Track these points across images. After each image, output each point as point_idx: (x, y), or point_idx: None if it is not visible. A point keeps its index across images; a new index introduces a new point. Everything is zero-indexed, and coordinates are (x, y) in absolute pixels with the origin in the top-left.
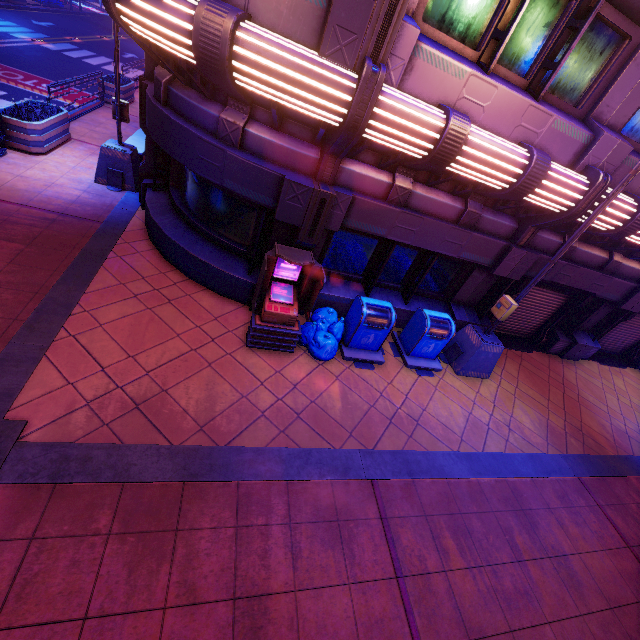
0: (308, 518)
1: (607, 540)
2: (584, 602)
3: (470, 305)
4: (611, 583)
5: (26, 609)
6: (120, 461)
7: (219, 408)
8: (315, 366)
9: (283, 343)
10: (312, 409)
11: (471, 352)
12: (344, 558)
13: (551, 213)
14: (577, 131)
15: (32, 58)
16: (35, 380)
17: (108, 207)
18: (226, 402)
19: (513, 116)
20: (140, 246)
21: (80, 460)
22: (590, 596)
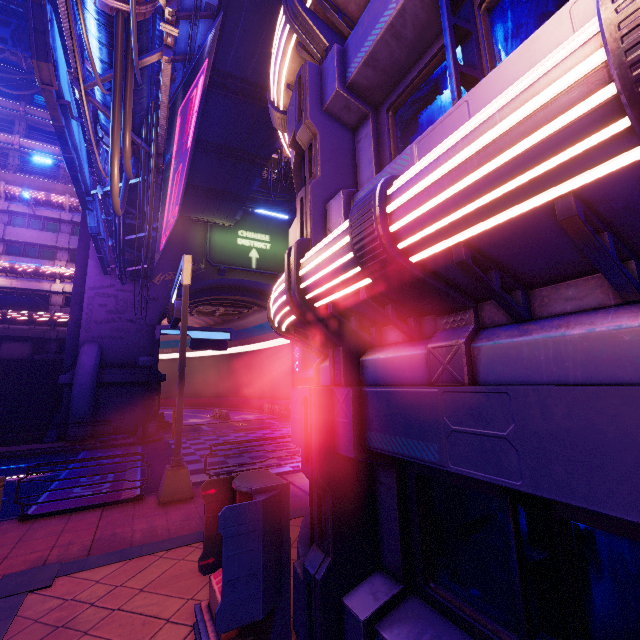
0: None
1: None
2: None
3: None
4: None
5: None
6: None
7: None
8: None
9: None
10: None
11: None
12: None
13: None
14: None
15: None
16: (102, 568)
17: None
18: None
19: None
20: None
21: None
22: None
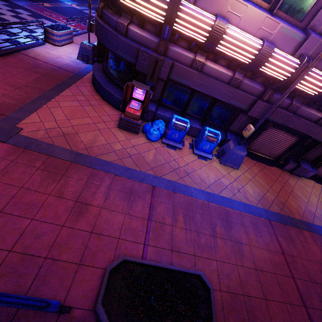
0: (118, 189)
1: (271, 247)
2: (241, 261)
3: (238, 134)
4: (262, 261)
5: (4, 178)
6: (50, 149)
7: (96, 144)
8: (146, 142)
9: (133, 128)
10: (137, 156)
11: (228, 152)
12: (127, 206)
13: (279, 81)
14: (295, 33)
15: (69, 11)
16: (30, 118)
17: (79, 68)
18: (100, 143)
19: (257, 23)
20: (87, 84)
21: (36, 144)
22: (246, 261)
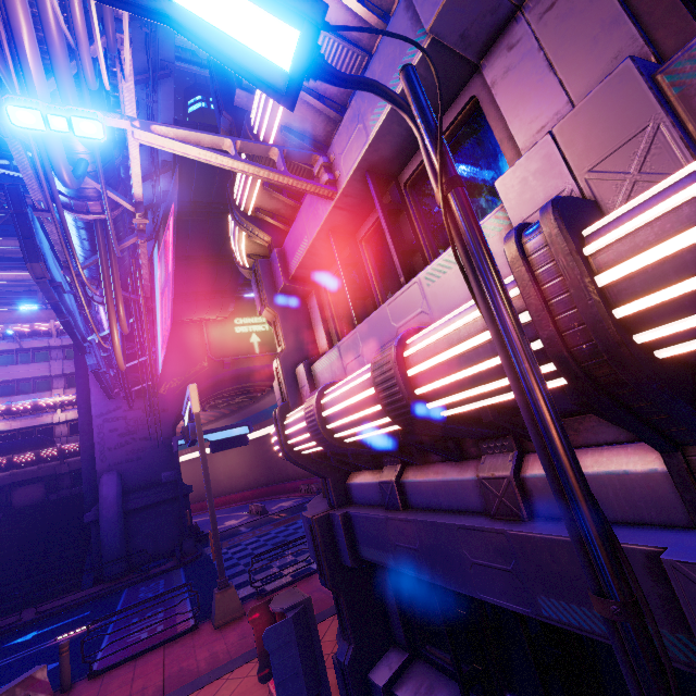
0: None
1: None
2: None
3: None
4: None
5: None
6: None
7: None
8: None
9: None
10: None
11: None
12: None
13: None
14: None
15: None
16: None
17: None
18: None
19: (385, 331)
20: None
21: None
22: None
